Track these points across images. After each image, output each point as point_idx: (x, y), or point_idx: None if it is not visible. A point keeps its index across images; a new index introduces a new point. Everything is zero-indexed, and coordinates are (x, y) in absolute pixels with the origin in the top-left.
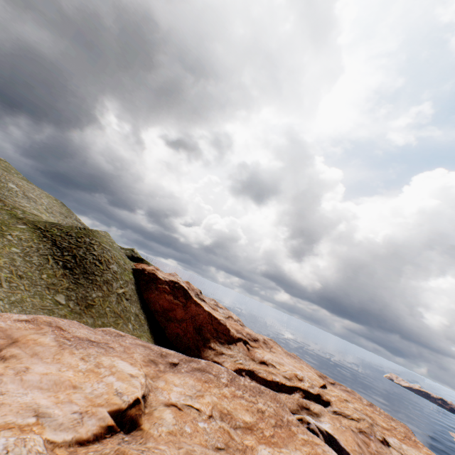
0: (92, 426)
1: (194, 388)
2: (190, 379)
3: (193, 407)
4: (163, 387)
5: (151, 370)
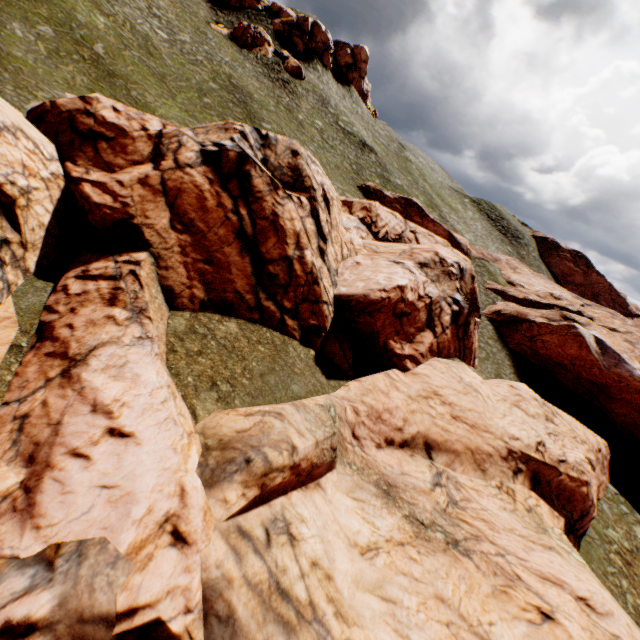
0: None
1: None
2: None
3: None
4: None
5: None
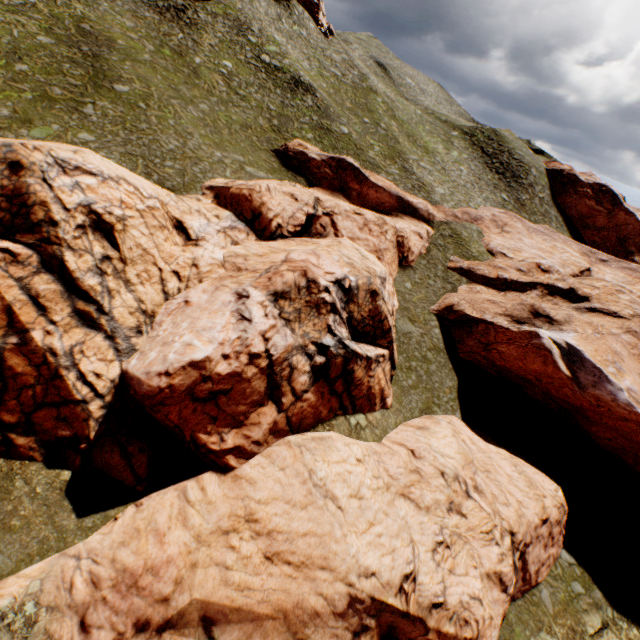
0: (569, 271)
1: (623, 279)
2: (619, 273)
3: (624, 288)
4: (597, 271)
5: (584, 259)
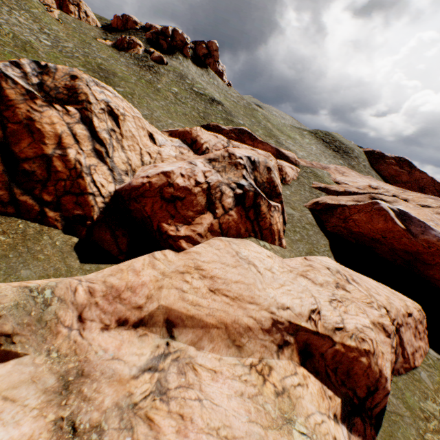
0: None
1: None
2: None
3: None
4: None
5: None
